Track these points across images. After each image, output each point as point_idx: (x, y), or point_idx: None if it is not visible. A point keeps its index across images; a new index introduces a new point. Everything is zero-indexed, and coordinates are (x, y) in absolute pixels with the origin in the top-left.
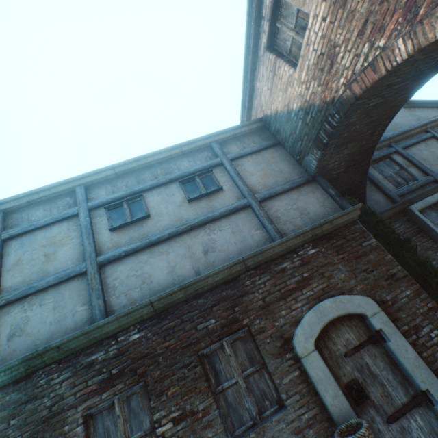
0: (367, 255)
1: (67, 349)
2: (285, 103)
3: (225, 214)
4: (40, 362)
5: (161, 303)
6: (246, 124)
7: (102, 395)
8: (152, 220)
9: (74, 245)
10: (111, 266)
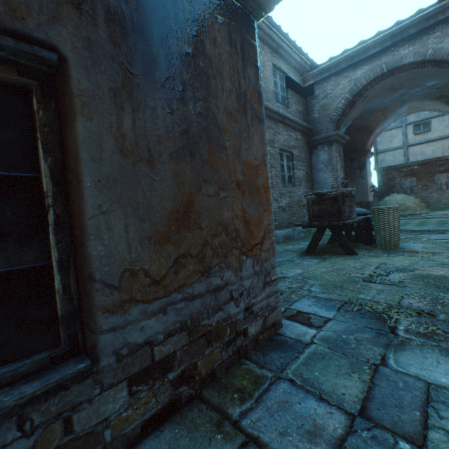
0: None
1: (396, 167)
2: None
3: None
4: (389, 168)
5: (426, 161)
6: None
7: (404, 177)
8: (431, 132)
9: (399, 138)
10: (411, 147)
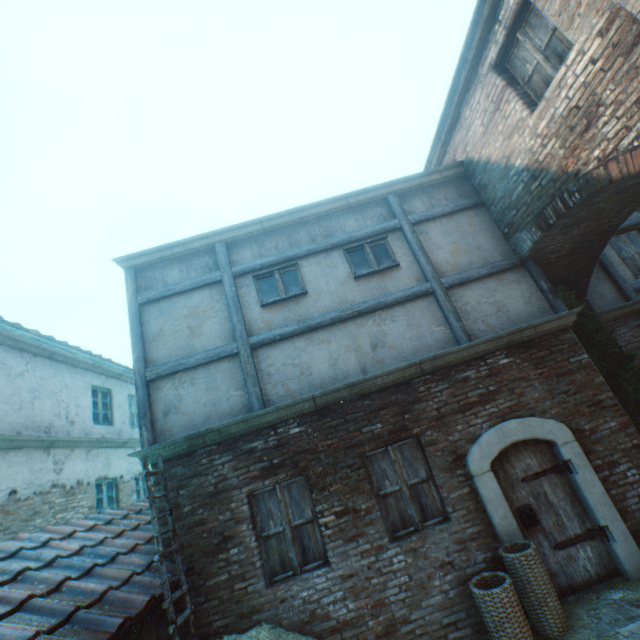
0: (573, 374)
1: (227, 433)
2: (503, 153)
3: (401, 301)
4: (201, 442)
5: (323, 399)
6: (439, 169)
7: (265, 481)
8: (310, 298)
9: (220, 319)
10: (265, 350)
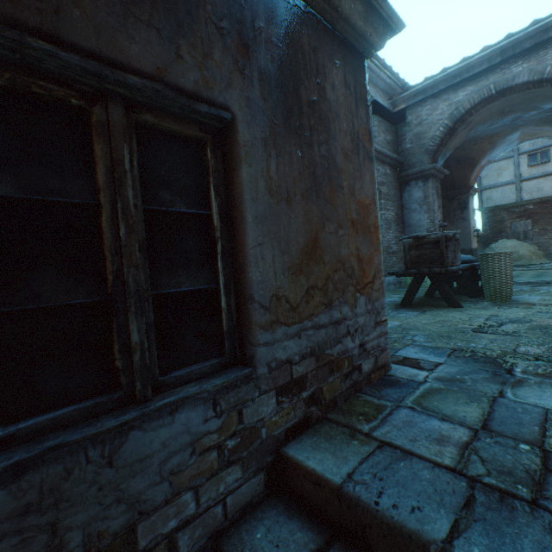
0: None
1: (506, 206)
2: None
3: None
4: (497, 208)
5: (544, 199)
6: None
7: (516, 220)
8: (550, 163)
9: (509, 171)
10: (525, 182)
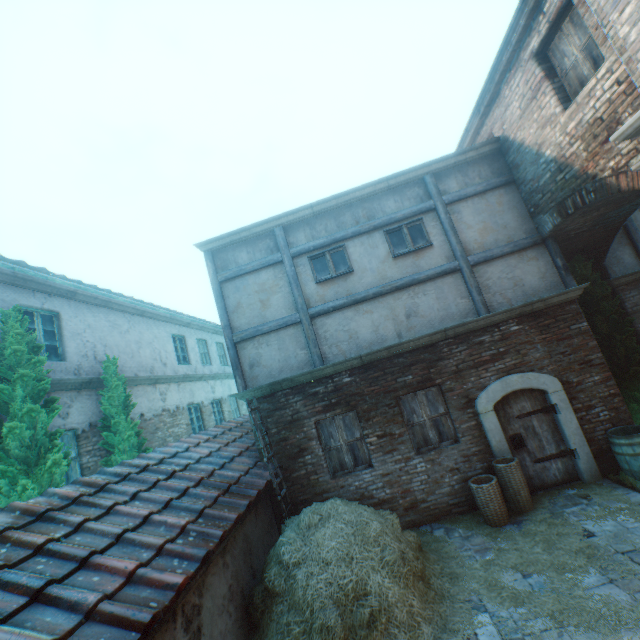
0: (571, 339)
1: (297, 382)
2: (536, 141)
3: (432, 278)
4: (280, 387)
5: (368, 358)
6: (475, 147)
7: (326, 414)
8: (356, 275)
9: (284, 294)
10: (321, 319)
